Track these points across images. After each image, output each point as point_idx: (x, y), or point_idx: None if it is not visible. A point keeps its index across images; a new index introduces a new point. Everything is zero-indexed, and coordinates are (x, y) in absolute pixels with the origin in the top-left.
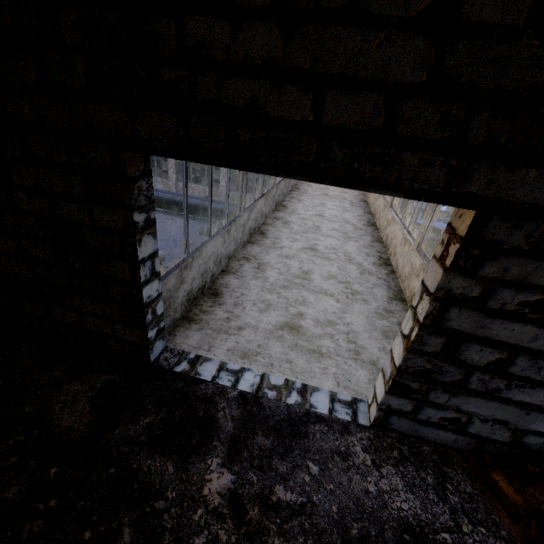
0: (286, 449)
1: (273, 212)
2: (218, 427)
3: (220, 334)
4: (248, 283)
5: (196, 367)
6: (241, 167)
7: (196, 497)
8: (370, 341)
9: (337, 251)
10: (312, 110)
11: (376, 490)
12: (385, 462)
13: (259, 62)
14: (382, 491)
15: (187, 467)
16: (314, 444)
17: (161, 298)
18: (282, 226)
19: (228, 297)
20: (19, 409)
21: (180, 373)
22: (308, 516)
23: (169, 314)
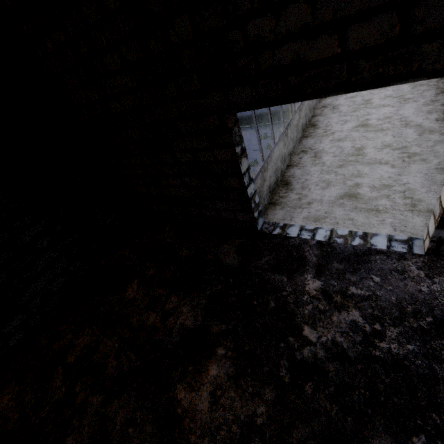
0: (355, 269)
1: (320, 101)
2: (307, 260)
3: (296, 209)
4: (309, 170)
5: (285, 230)
6: (295, 100)
7: (302, 291)
8: (427, 194)
9: (390, 119)
10: (339, 46)
11: (428, 290)
12: (437, 275)
13: (296, 30)
14: (434, 291)
15: (294, 278)
16: (375, 266)
17: (256, 193)
18: (331, 112)
19: (295, 184)
20: (206, 257)
21: (277, 235)
22: (373, 301)
23: (261, 202)
